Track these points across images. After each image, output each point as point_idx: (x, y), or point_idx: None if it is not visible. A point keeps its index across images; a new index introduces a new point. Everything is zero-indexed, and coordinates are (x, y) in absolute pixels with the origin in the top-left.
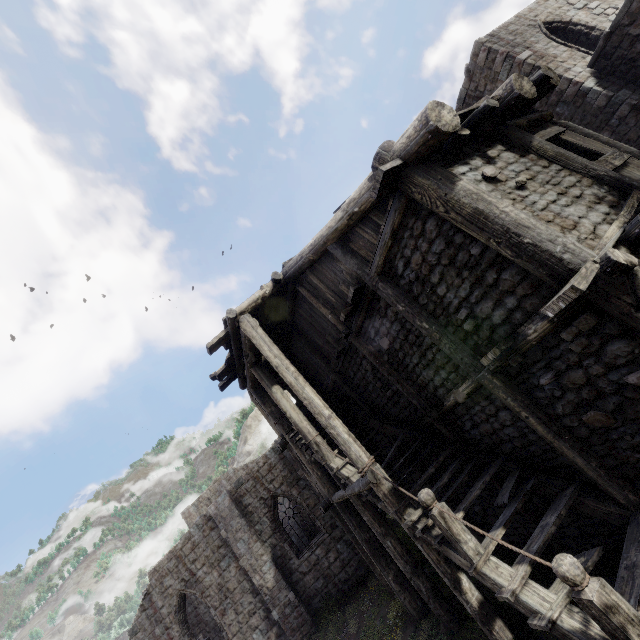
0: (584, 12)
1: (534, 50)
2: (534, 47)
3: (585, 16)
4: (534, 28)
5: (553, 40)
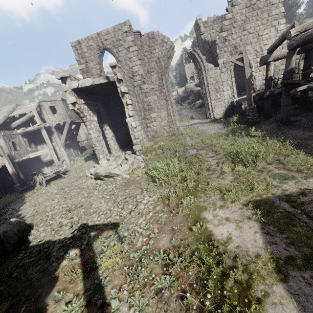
0: (126, 51)
1: (88, 65)
2: (89, 63)
3: (124, 55)
4: (98, 49)
5: (98, 64)
